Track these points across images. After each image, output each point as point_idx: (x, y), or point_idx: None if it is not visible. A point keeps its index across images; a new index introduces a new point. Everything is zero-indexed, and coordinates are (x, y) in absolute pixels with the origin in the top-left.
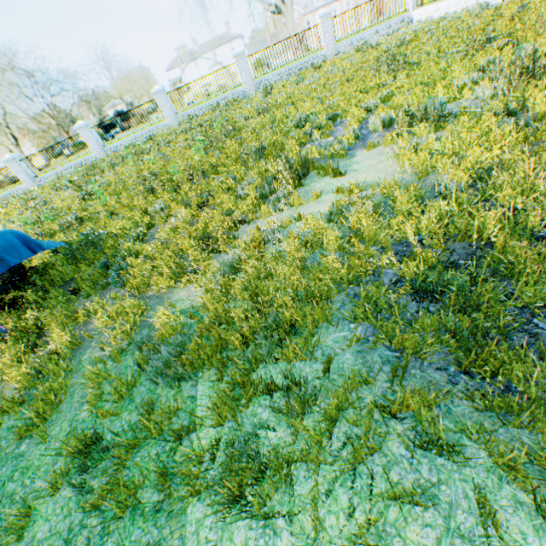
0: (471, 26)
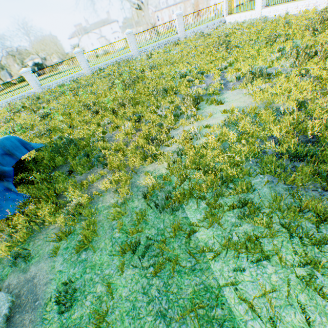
0: (263, 28)
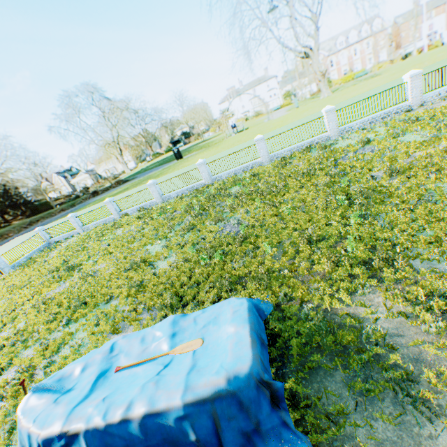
0: None
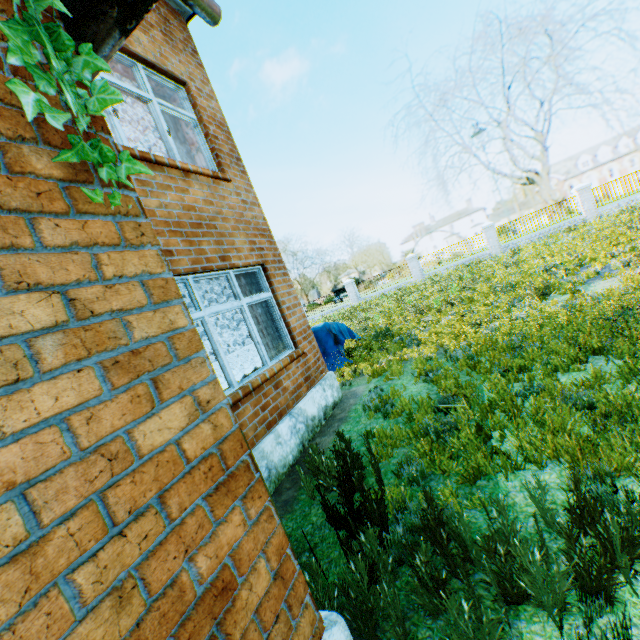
0: None
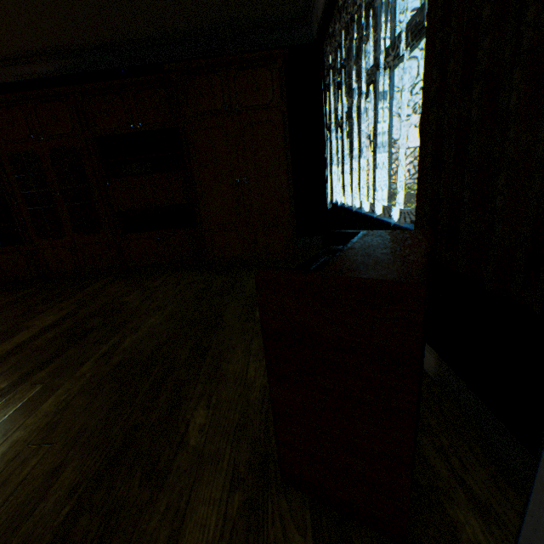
0: None
